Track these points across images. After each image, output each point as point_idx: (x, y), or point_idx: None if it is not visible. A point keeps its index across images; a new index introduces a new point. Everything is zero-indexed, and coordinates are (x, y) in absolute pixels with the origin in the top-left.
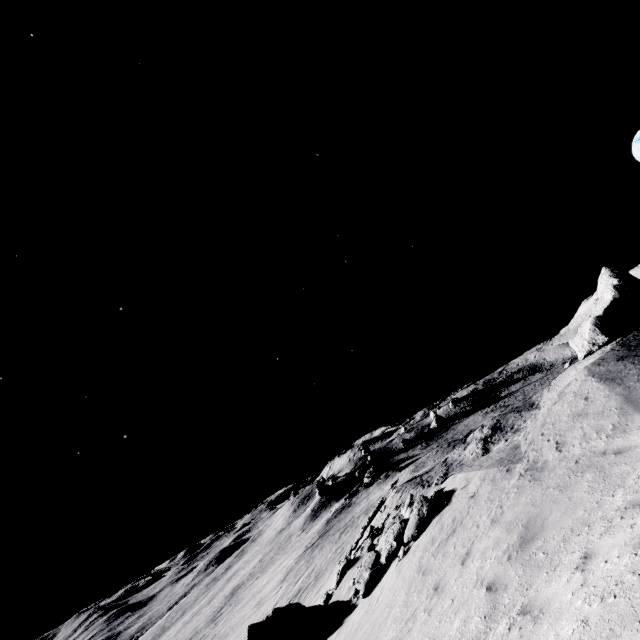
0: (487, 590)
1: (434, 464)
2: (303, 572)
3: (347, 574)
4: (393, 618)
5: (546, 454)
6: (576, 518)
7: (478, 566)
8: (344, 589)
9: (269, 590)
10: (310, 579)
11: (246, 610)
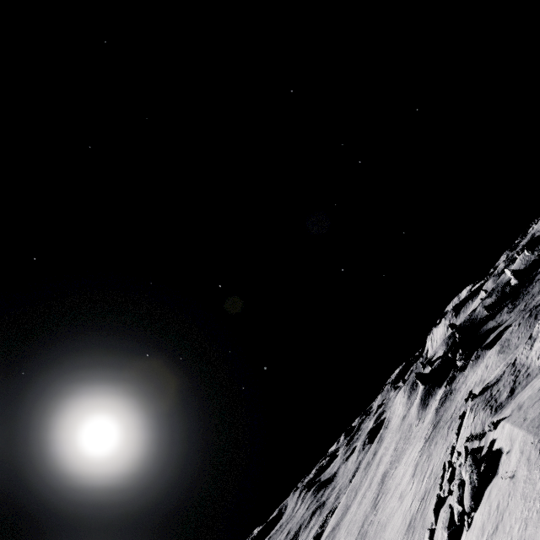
0: None
1: (506, 364)
2: (425, 470)
3: (440, 513)
4: None
5: None
6: None
7: None
8: (439, 533)
9: (405, 484)
10: (431, 482)
11: (393, 502)
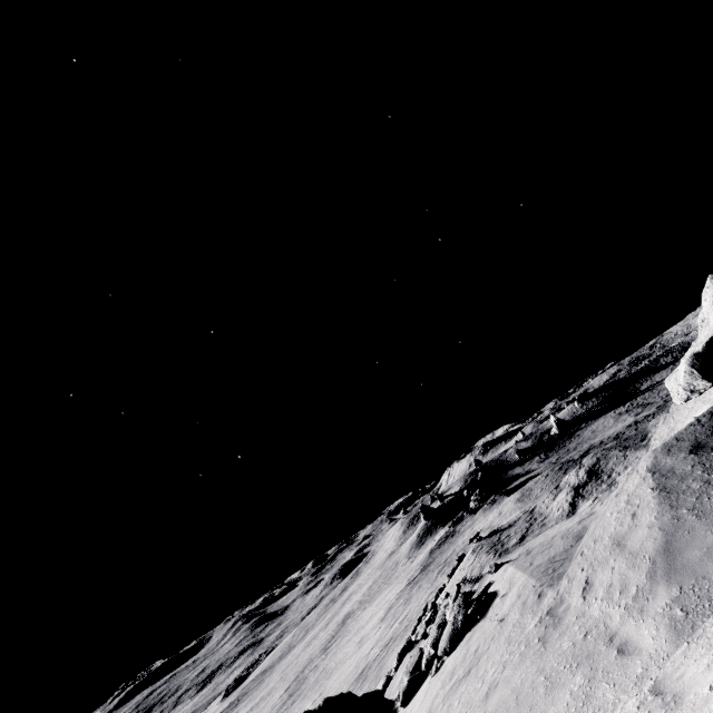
0: None
1: (524, 511)
2: (399, 615)
3: (405, 659)
4: None
5: (573, 594)
6: None
7: None
8: (397, 680)
9: (370, 628)
10: (401, 628)
11: (350, 647)
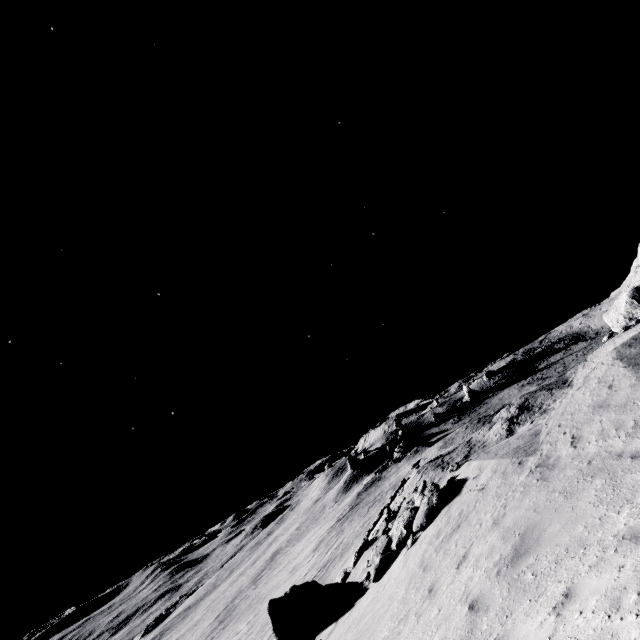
0: (469, 609)
1: (458, 444)
2: (333, 543)
3: (364, 555)
4: (391, 613)
5: (560, 449)
6: (574, 535)
7: (469, 575)
8: (359, 570)
9: (303, 558)
10: (338, 551)
11: (282, 575)
